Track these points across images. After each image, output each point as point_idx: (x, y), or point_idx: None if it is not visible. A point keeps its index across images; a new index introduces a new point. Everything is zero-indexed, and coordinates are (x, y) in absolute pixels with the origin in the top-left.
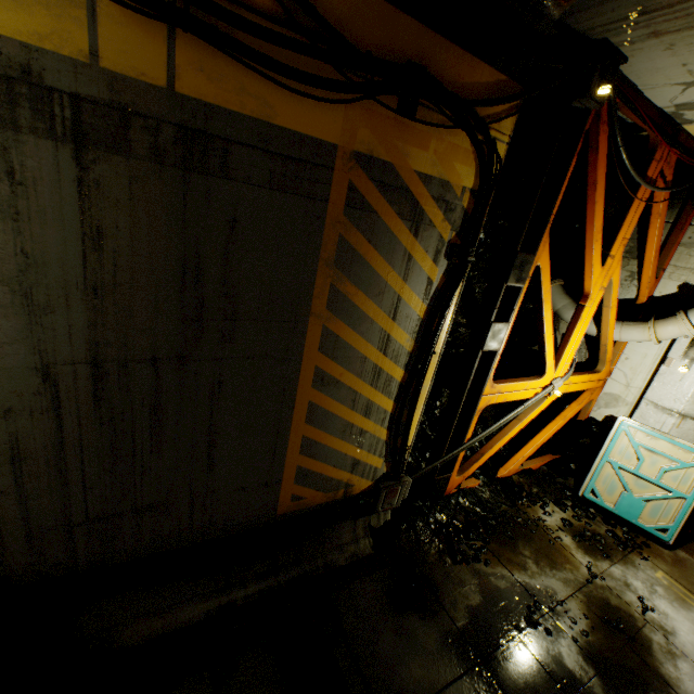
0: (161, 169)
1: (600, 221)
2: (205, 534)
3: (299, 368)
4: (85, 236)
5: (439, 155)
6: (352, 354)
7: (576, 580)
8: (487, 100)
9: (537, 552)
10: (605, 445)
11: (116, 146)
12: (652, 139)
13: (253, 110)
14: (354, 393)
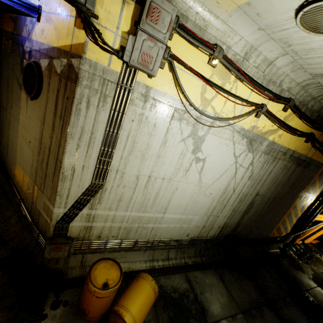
0: (302, 168)
1: None
2: (258, 236)
3: (293, 203)
4: (288, 178)
5: None
6: (302, 202)
7: None
8: None
9: None
10: None
11: (300, 165)
12: None
13: (317, 159)
14: (296, 210)
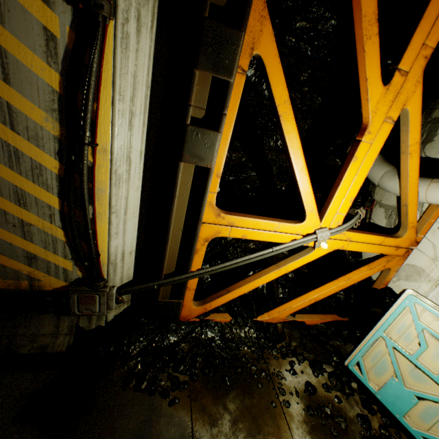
0: None
1: (372, 3)
2: None
3: None
4: None
5: None
6: None
7: None
8: None
9: (245, 410)
10: (384, 318)
11: None
12: None
13: None
14: None
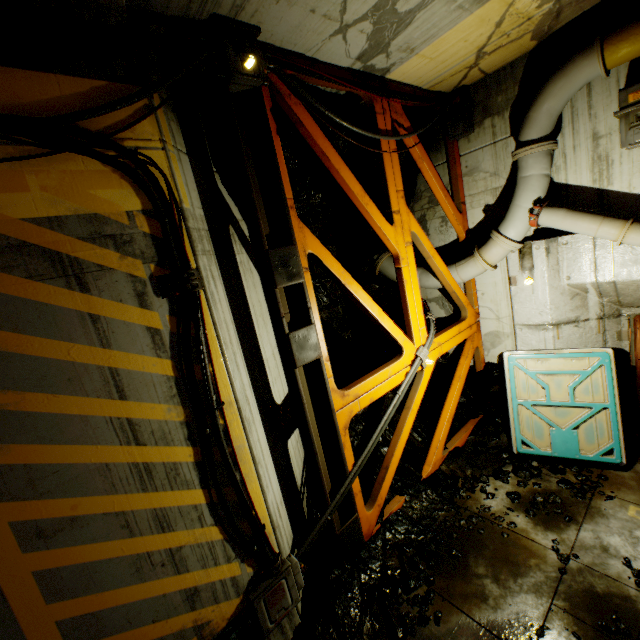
0: None
1: (357, 186)
2: None
3: None
4: None
5: (56, 190)
6: (77, 471)
7: (548, 579)
8: (84, 110)
9: (493, 561)
10: (508, 388)
11: None
12: (364, 97)
13: None
14: (119, 515)
